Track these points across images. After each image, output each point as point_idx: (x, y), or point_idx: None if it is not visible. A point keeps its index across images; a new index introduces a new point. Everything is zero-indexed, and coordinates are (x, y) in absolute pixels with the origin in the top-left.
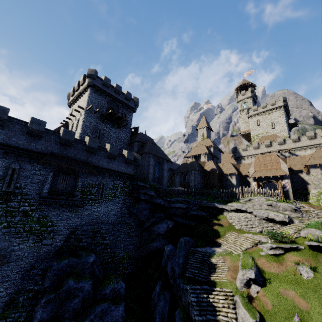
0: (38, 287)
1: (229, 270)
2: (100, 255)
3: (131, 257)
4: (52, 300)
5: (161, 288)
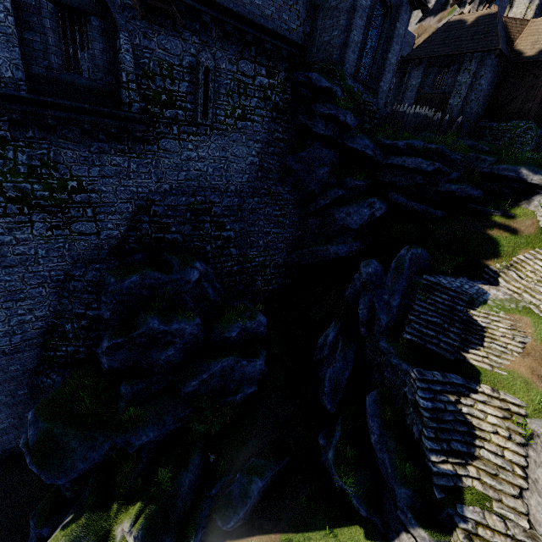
0: (95, 312)
1: (524, 355)
2: (214, 259)
3: (279, 265)
4: (122, 346)
5: (337, 334)
